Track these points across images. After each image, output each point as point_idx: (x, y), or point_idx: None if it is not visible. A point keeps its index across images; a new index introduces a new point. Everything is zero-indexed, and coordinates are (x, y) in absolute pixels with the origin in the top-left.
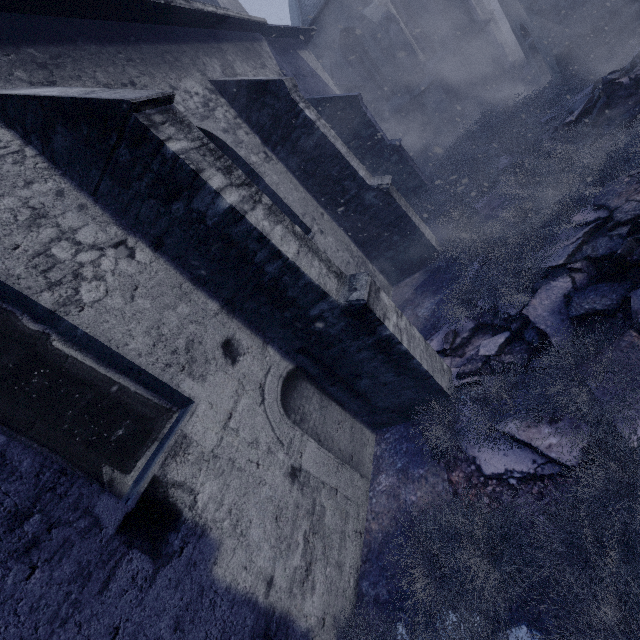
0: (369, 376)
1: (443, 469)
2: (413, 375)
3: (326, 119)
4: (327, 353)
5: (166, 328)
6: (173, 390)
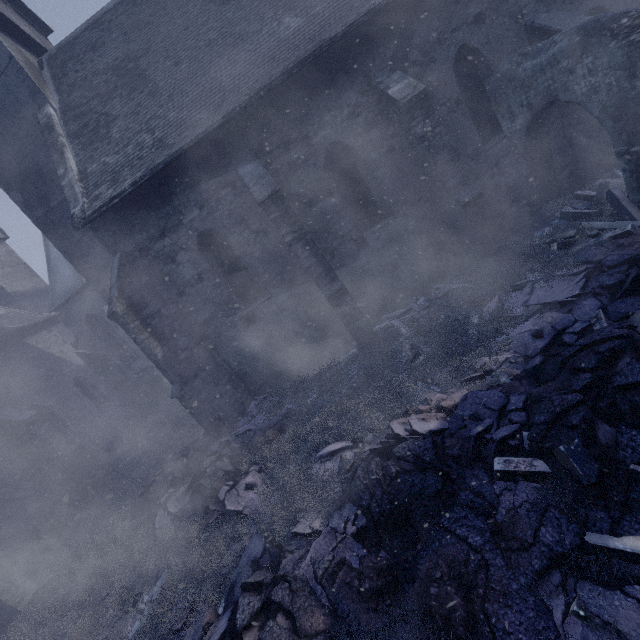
0: None
1: None
2: None
3: None
4: None
5: None
6: None
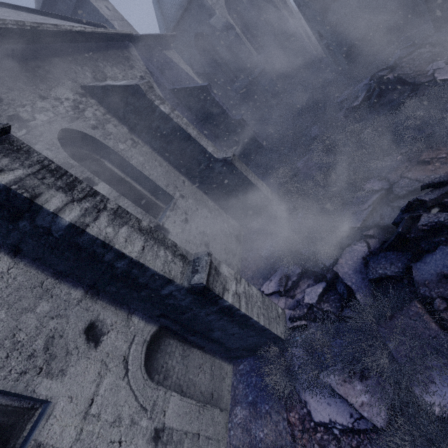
0: (219, 330)
1: (283, 407)
2: (253, 328)
3: (185, 103)
4: (183, 317)
5: (23, 333)
6: (29, 396)
